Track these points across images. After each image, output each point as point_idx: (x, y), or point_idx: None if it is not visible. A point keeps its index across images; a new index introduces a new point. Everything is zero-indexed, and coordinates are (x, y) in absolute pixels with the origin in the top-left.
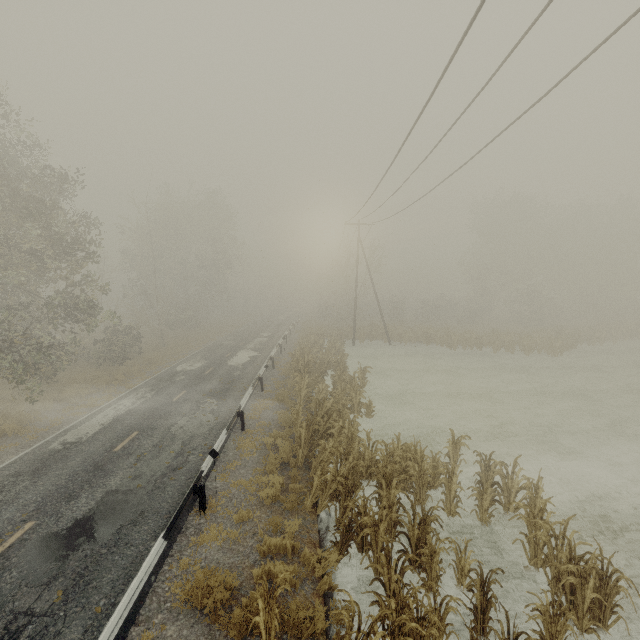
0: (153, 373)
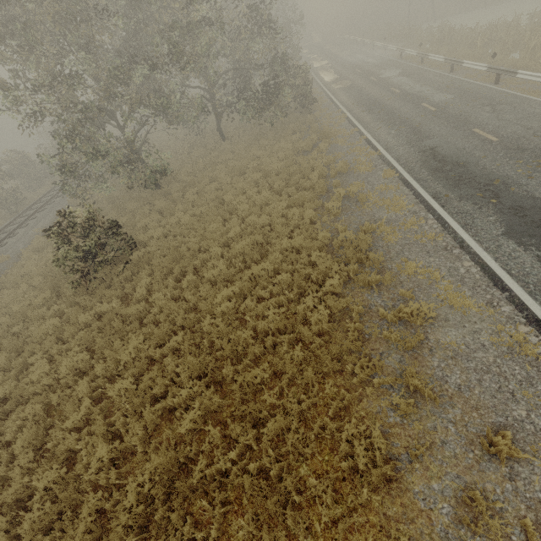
0: None
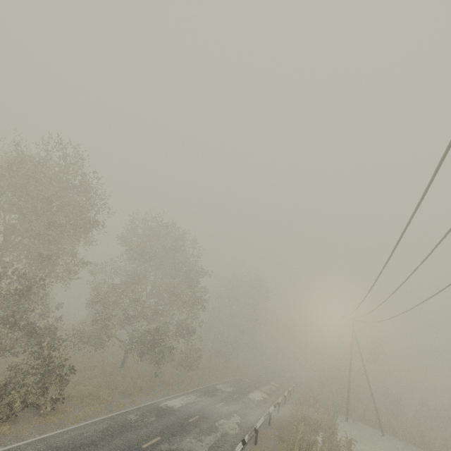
0: (203, 384)
